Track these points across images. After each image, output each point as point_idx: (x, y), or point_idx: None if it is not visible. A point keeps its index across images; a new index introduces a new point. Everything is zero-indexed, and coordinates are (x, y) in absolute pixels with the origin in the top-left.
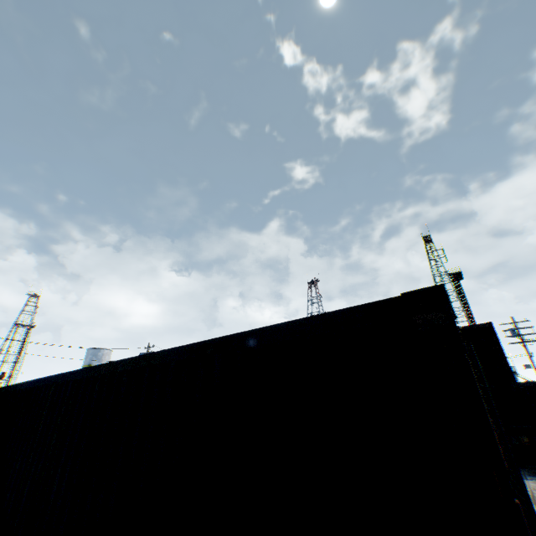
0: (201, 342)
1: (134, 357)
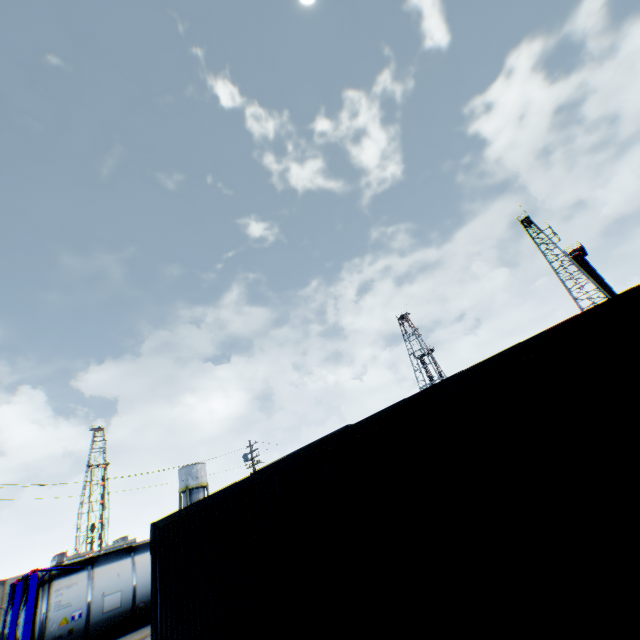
0: (500, 353)
1: (376, 413)
